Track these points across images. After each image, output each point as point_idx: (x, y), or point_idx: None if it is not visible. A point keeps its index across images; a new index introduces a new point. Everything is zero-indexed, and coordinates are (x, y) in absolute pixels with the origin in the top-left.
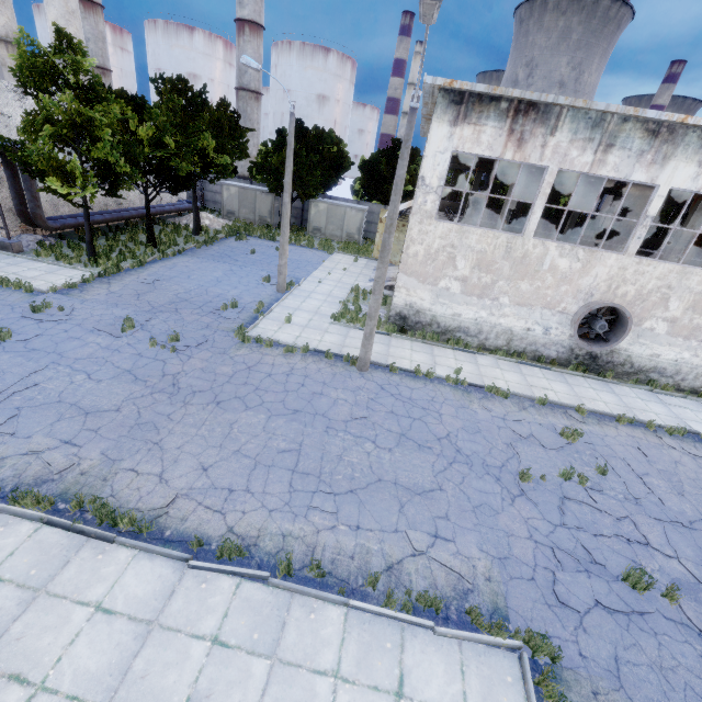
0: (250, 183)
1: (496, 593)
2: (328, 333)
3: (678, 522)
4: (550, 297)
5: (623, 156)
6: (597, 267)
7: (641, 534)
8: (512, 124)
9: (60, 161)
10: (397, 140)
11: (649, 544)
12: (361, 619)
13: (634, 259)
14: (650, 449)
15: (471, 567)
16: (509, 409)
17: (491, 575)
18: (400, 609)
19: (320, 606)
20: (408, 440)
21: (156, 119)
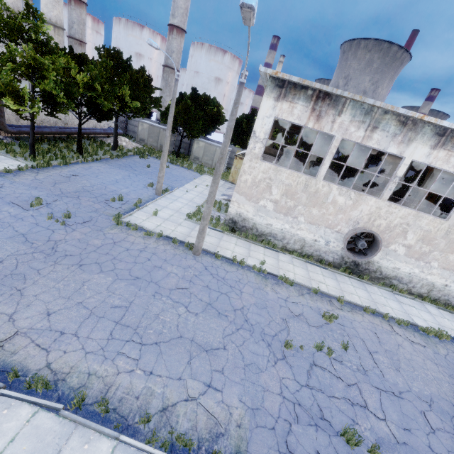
0: (158, 123)
1: (241, 438)
2: (180, 226)
3: (391, 392)
4: (331, 221)
5: (383, 135)
6: (362, 205)
7: (362, 398)
8: (314, 105)
9: (16, 88)
10: (255, 110)
11: (367, 407)
12: (126, 452)
13: (386, 203)
14: (383, 333)
15: (228, 414)
16: (291, 294)
17: (242, 422)
18: (160, 446)
19: (96, 437)
20: (212, 308)
21: (91, 71)
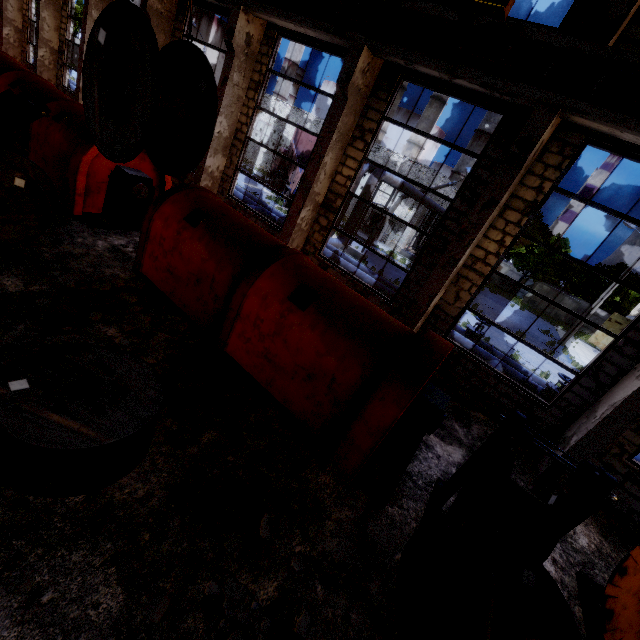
0: None
1: None
2: None
3: None
4: None
5: None
6: None
7: None
8: None
9: None
10: (624, 264)
11: None
12: None
13: None
14: None
15: None
16: None
17: None
18: None
19: None
20: None
21: None
